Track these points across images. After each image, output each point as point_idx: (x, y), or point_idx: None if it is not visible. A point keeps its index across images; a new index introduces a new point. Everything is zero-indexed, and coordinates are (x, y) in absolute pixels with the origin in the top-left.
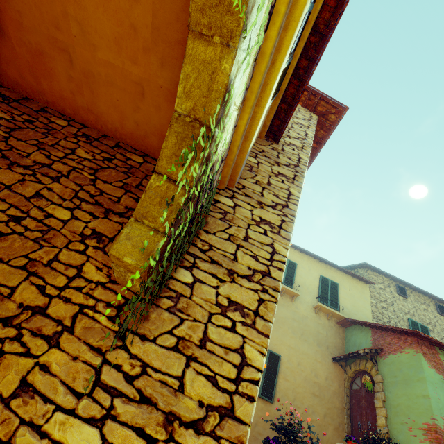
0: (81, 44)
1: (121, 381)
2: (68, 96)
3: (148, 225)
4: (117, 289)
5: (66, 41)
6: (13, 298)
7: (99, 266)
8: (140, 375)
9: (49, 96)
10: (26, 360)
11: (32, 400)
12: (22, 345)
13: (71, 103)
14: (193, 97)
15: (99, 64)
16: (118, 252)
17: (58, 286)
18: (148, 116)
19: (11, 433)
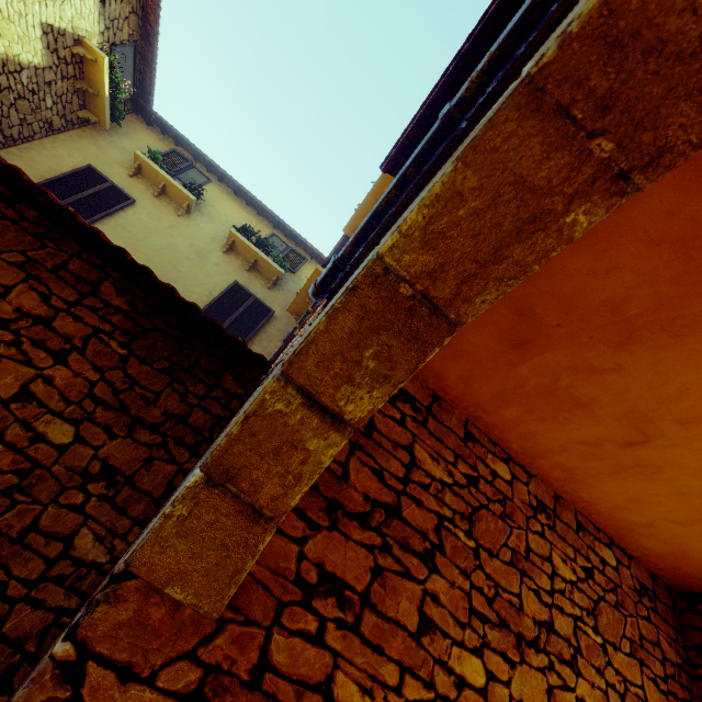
0: (701, 453)
1: None
2: (545, 443)
3: None
4: None
5: (670, 434)
6: None
7: None
8: None
9: (497, 419)
10: None
11: None
12: None
13: (536, 447)
14: None
15: (697, 477)
16: None
17: None
18: (694, 535)
19: None
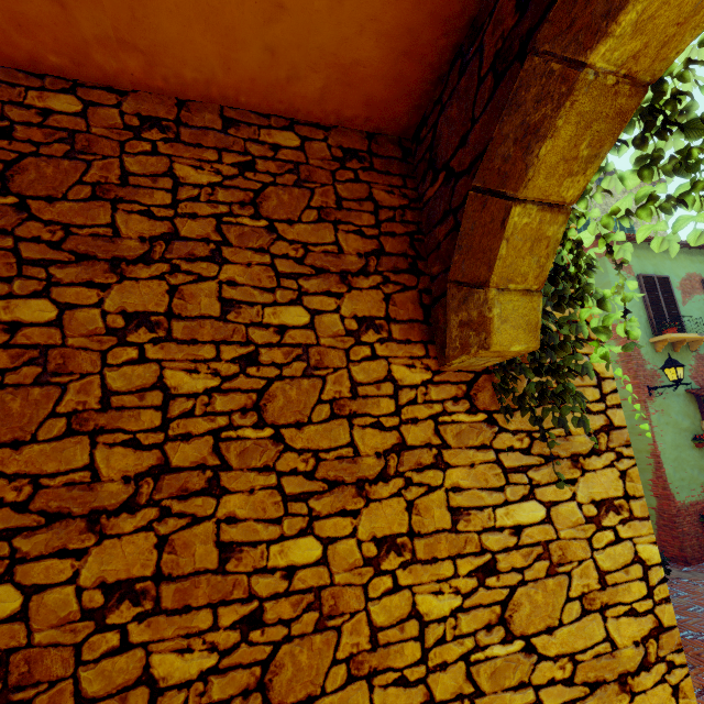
0: None
1: (521, 458)
2: (42, 15)
3: (515, 290)
4: (448, 378)
5: None
6: (363, 453)
7: (408, 363)
8: (531, 444)
9: None
10: (436, 494)
11: (470, 516)
12: (419, 486)
13: (56, 35)
14: (650, 29)
15: None
16: (503, 345)
17: (391, 413)
18: (306, 25)
19: (478, 544)
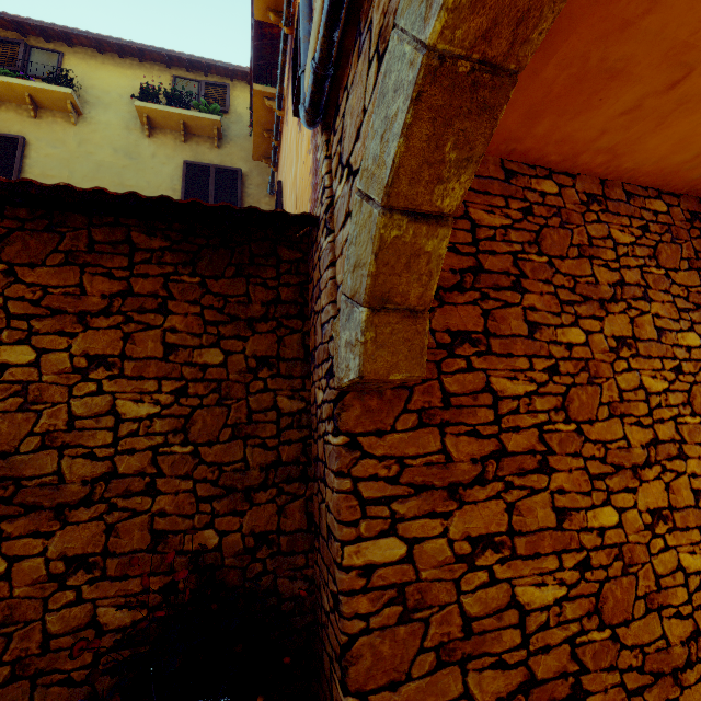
0: None
1: None
2: (583, 137)
3: None
4: None
5: None
6: None
7: None
8: None
9: (530, 141)
10: None
11: None
12: None
13: (575, 146)
14: None
15: None
16: None
17: None
18: None
19: None
